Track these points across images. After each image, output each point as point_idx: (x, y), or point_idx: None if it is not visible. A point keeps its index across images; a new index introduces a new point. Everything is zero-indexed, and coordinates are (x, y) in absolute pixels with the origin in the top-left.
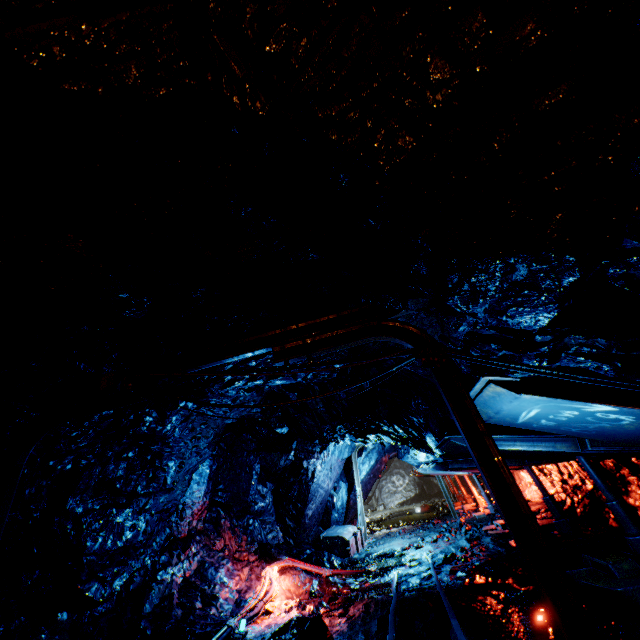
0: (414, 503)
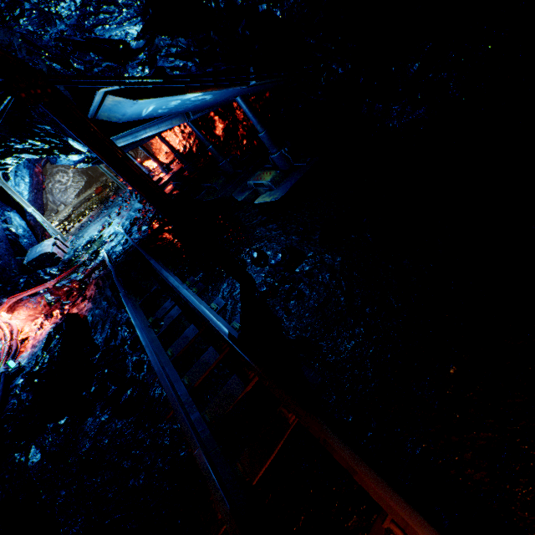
0: (89, 190)
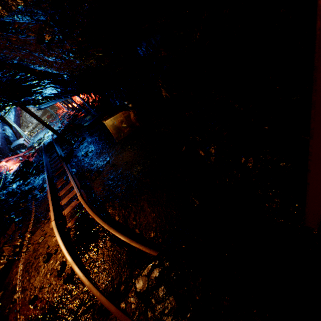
0: (44, 116)
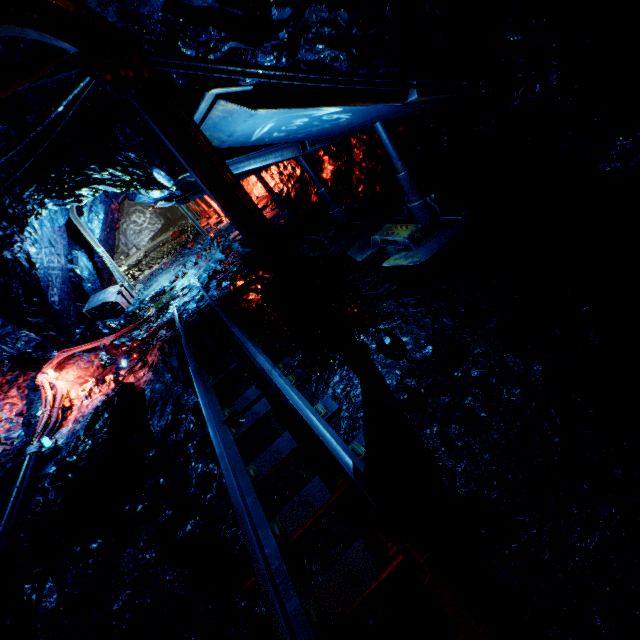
0: (164, 234)
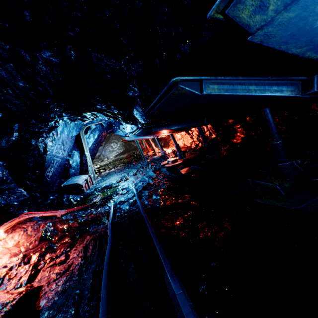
0: (122, 155)
